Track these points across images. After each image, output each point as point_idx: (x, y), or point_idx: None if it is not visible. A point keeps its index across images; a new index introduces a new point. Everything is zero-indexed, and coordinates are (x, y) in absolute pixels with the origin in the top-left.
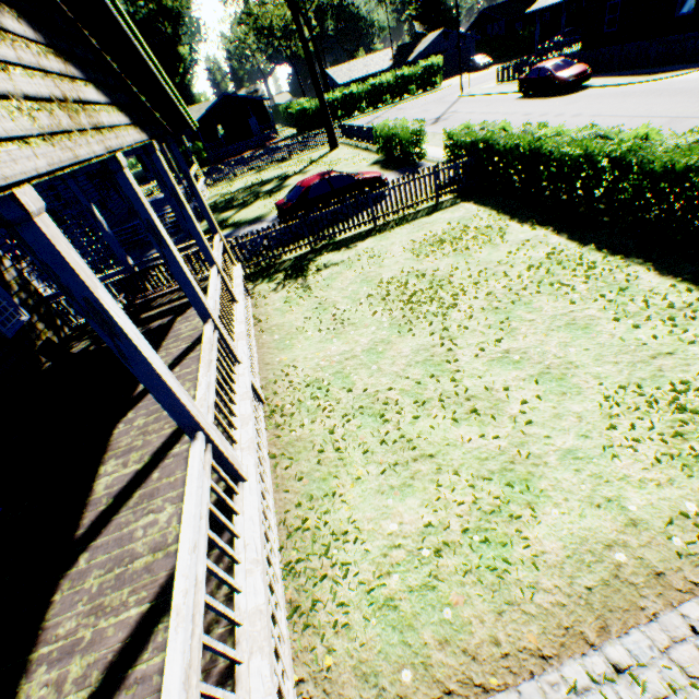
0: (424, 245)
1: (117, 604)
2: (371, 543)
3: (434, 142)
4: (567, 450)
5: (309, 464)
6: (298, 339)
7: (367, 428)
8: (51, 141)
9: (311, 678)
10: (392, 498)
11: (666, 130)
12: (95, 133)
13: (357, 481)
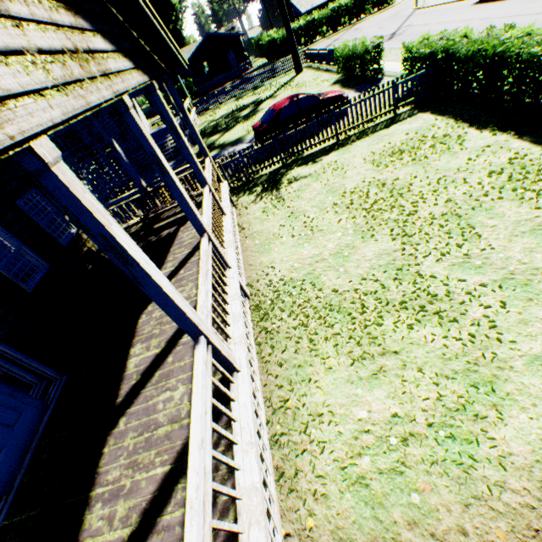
0: (383, 156)
1: (147, 462)
2: (343, 426)
3: (390, 57)
4: (534, 356)
5: (288, 352)
6: (275, 243)
7: (336, 324)
8: (65, 91)
9: (296, 534)
10: (361, 388)
11: None
12: (104, 80)
13: (329, 370)
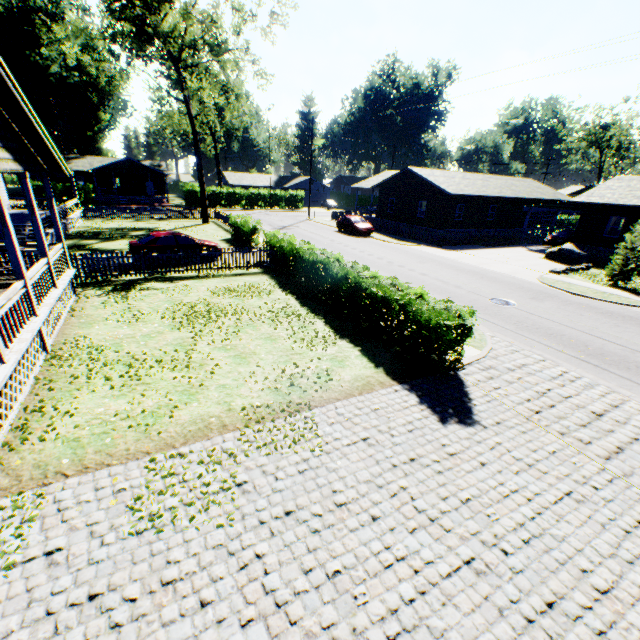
0: (222, 290)
1: None
2: (83, 417)
3: None
4: (223, 384)
5: (64, 384)
6: (100, 324)
7: (117, 370)
8: None
9: (2, 469)
10: (111, 400)
11: (383, 267)
12: None
13: (93, 392)
